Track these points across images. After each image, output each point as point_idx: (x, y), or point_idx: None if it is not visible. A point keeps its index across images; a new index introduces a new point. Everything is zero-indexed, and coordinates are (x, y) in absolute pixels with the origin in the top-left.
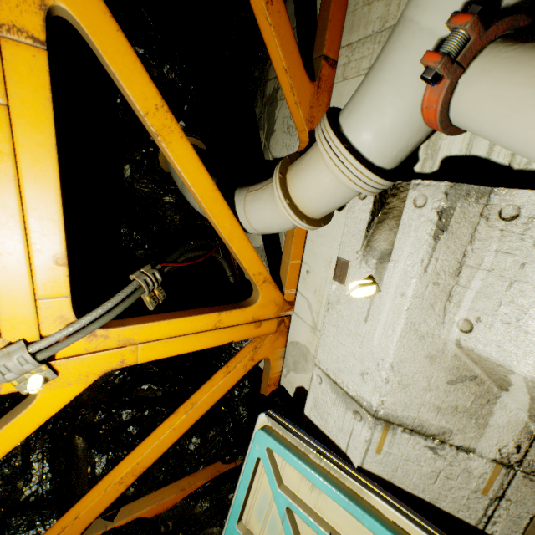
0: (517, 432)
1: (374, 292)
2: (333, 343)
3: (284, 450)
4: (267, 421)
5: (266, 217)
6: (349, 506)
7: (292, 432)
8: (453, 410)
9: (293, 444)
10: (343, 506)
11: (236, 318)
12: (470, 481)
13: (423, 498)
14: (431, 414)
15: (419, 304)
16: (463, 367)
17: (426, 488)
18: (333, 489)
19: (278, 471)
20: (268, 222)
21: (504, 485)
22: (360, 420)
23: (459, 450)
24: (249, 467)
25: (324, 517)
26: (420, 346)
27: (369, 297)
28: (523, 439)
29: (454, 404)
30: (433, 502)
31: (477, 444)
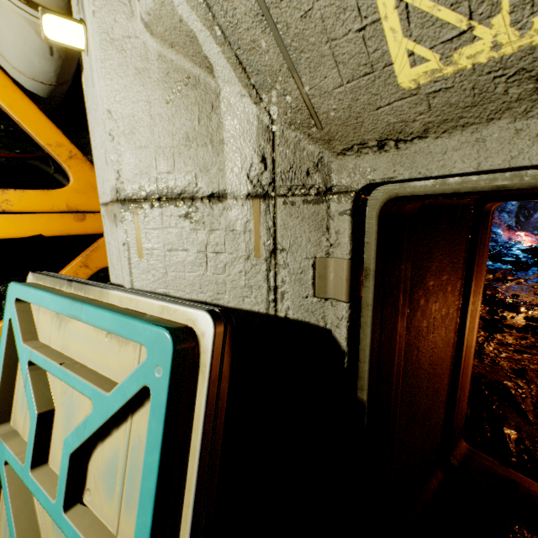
0: (255, 137)
1: (83, 34)
2: (97, 156)
3: (27, 288)
4: (33, 280)
5: (5, 32)
6: (71, 309)
7: (53, 275)
8: (186, 143)
9: (51, 287)
10: (68, 312)
11: (36, 201)
12: (238, 245)
13: (205, 301)
14: (169, 162)
15: (102, 0)
16: (173, 69)
17: (203, 283)
18: (60, 299)
19: (34, 329)
20: (13, 41)
21: (271, 229)
22: (117, 223)
23: (213, 203)
24: (3, 339)
25: (70, 354)
26: (124, 64)
27: (85, 47)
28: (264, 144)
29: (184, 132)
30: (216, 301)
31: (226, 181)
